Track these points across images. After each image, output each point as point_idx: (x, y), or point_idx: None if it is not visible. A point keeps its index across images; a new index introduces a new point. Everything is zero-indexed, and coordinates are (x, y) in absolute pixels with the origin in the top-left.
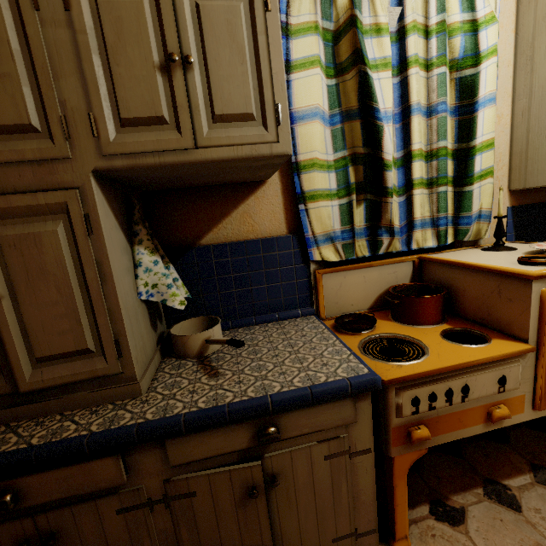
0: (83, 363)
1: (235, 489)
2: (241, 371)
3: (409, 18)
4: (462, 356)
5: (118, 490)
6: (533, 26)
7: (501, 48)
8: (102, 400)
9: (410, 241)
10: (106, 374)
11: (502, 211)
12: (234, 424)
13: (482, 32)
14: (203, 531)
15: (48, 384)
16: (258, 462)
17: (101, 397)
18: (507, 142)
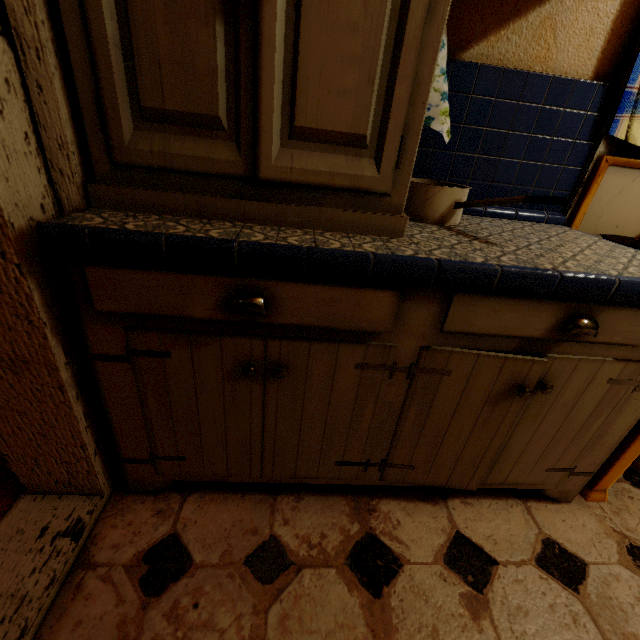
0: (346, 161)
1: (498, 382)
2: (526, 247)
3: None
4: None
5: (366, 341)
6: None
7: None
8: (352, 227)
9: None
10: (370, 190)
11: None
12: (545, 301)
13: None
14: (433, 417)
15: (296, 177)
16: (544, 359)
17: (353, 223)
18: None
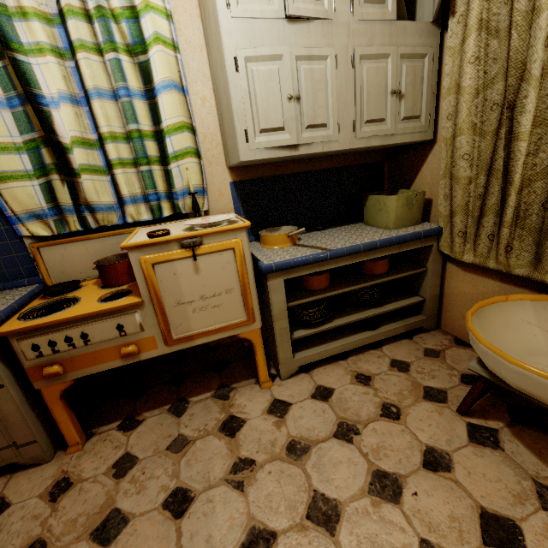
0: None
1: None
2: None
3: (63, 1)
4: (82, 311)
5: None
6: (204, 14)
7: (189, 32)
8: None
9: (124, 215)
10: None
11: (226, 185)
12: None
13: (142, 20)
14: None
15: None
16: None
17: None
18: (216, 124)
